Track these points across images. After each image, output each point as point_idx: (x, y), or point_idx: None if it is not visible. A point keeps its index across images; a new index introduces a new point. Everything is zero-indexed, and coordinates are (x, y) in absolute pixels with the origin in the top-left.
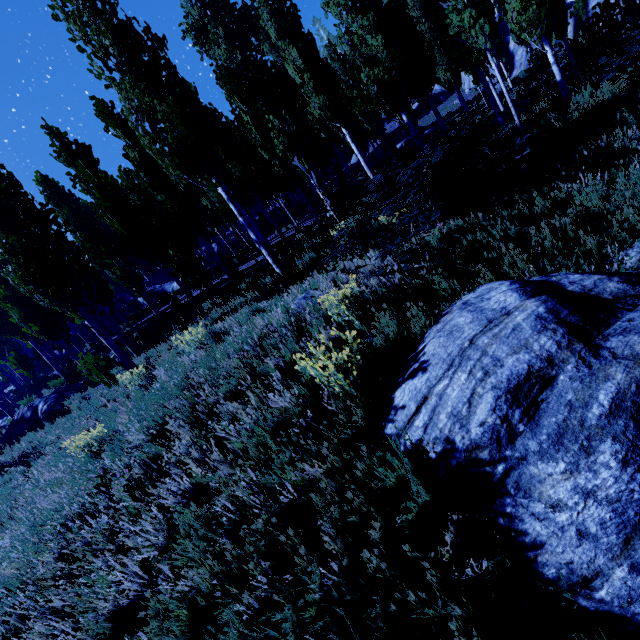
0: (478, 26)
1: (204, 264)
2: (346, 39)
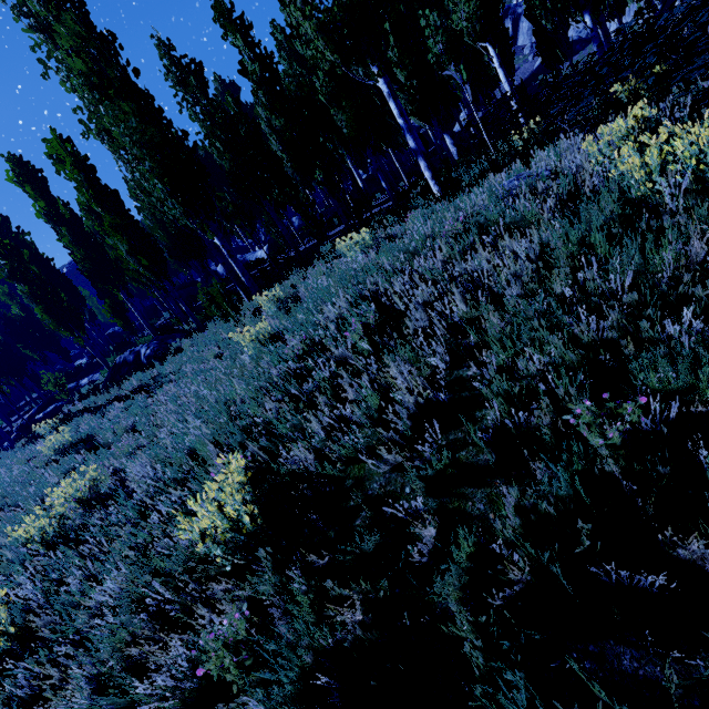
0: None
1: None
2: None
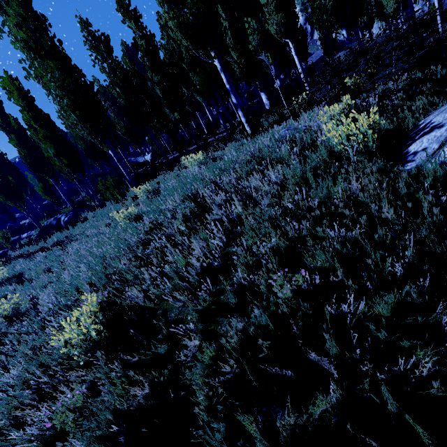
0: None
1: None
2: None
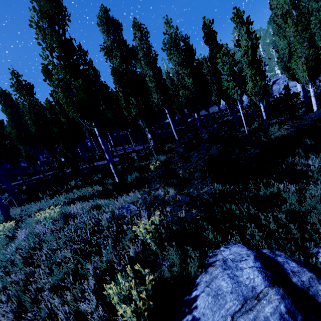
0: (235, 89)
1: (80, 152)
2: (176, 75)
